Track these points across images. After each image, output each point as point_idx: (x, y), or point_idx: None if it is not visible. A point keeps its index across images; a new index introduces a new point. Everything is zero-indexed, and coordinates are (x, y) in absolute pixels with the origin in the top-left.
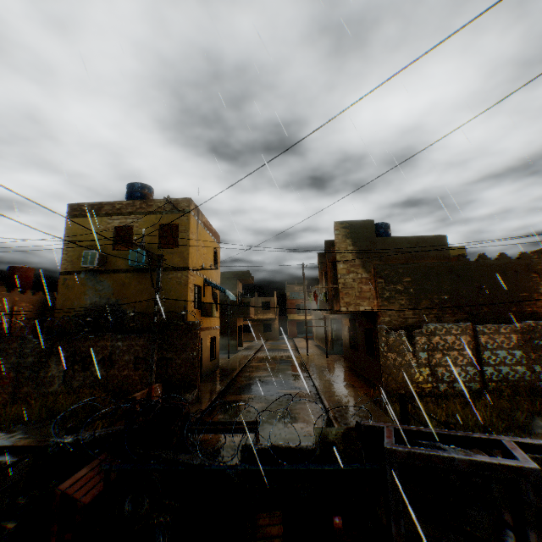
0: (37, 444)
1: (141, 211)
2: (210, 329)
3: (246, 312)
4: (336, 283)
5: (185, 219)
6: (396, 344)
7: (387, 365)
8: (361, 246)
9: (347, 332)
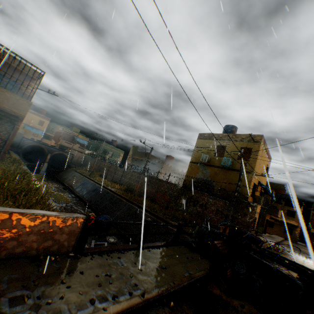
0: None
1: (232, 139)
2: None
3: (275, 211)
4: None
5: (256, 146)
6: None
7: None
8: None
9: None
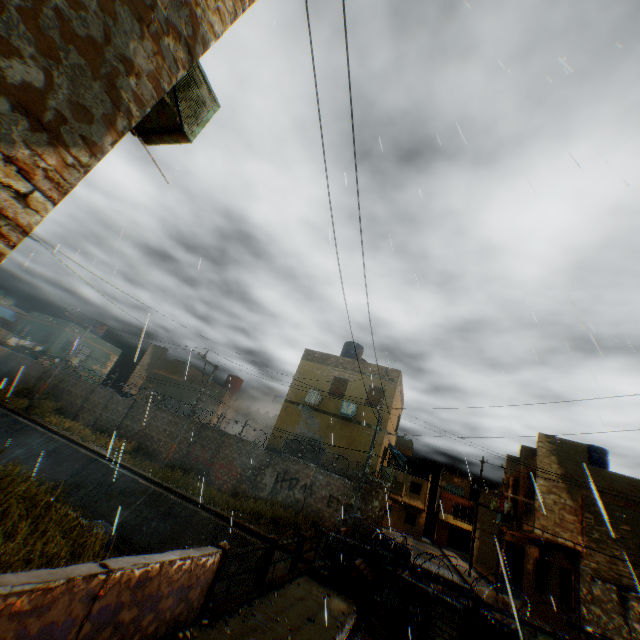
0: (264, 534)
1: (358, 369)
2: None
3: (399, 487)
4: (529, 497)
5: (392, 387)
6: (601, 596)
7: (587, 617)
8: (567, 467)
9: (532, 564)
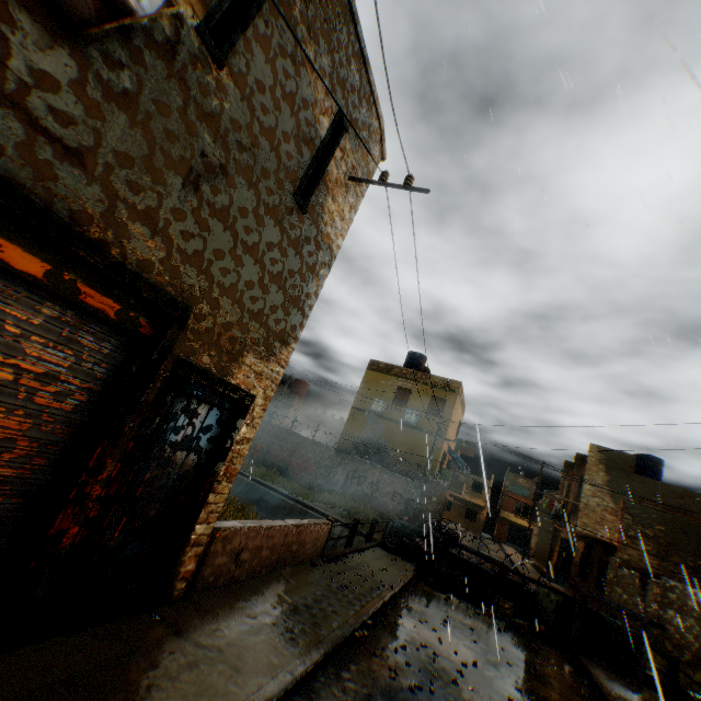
0: (340, 520)
1: (421, 380)
2: None
3: (459, 486)
4: (578, 499)
5: (452, 398)
6: (625, 580)
7: (610, 595)
8: (613, 475)
9: (578, 557)
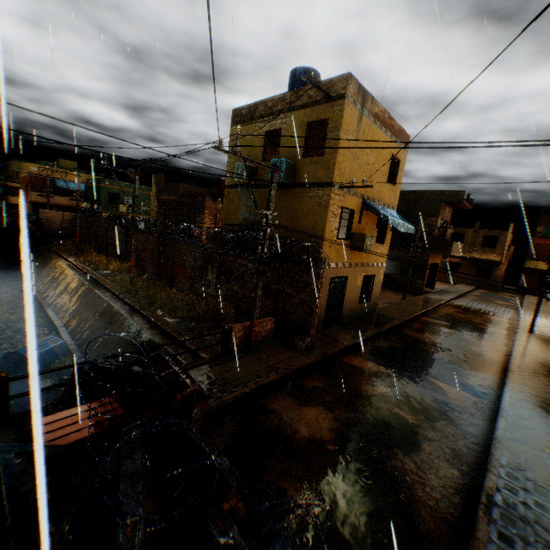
0: (175, 335)
1: (290, 107)
2: (366, 266)
3: (446, 247)
4: None
5: (337, 111)
6: None
7: None
8: None
9: None
